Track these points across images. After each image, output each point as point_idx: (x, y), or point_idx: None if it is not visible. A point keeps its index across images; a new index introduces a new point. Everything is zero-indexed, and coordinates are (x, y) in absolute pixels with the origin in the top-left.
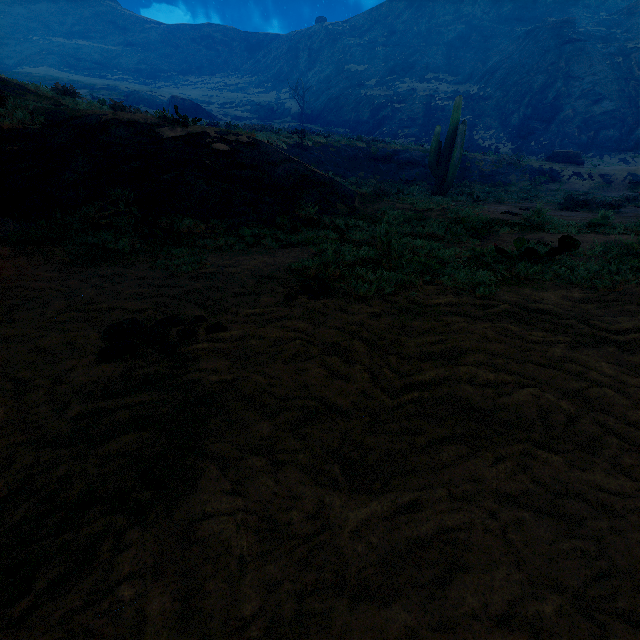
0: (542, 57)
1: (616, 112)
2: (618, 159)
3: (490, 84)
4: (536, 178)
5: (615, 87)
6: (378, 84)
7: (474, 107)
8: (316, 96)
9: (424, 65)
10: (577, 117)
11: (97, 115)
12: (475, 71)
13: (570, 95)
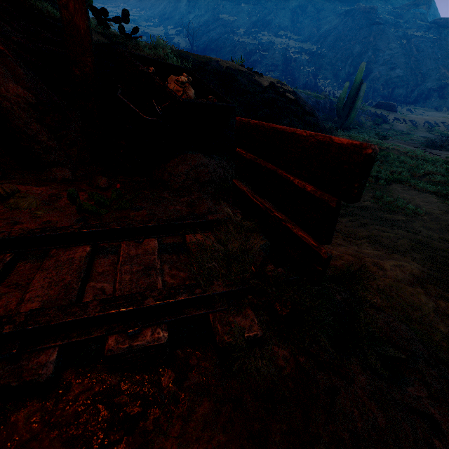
0: (358, 32)
1: (404, 77)
2: (406, 109)
3: (324, 46)
4: (377, 120)
5: (403, 60)
6: (246, 34)
7: (315, 61)
8: (198, 36)
9: (277, 24)
10: (381, 78)
11: (215, 62)
12: (312, 34)
13: (377, 62)
